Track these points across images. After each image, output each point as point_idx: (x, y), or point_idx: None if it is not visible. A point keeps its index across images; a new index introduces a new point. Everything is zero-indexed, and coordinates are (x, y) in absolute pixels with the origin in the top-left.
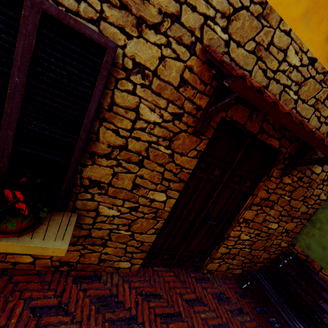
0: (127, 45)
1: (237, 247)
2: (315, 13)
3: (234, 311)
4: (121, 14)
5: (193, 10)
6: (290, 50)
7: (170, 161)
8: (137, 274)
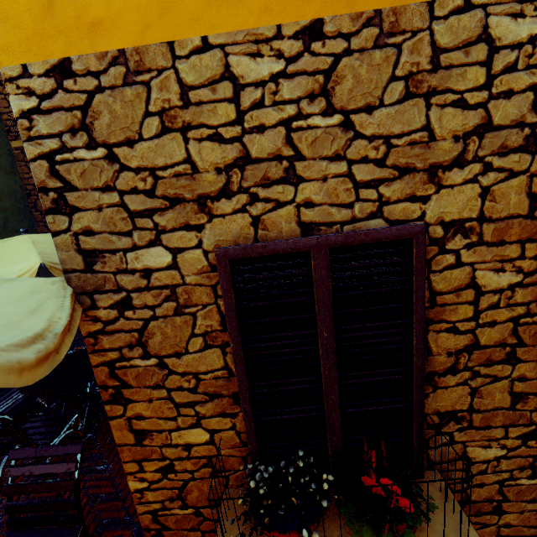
0: (425, 211)
1: None
2: None
3: None
4: (404, 182)
5: (508, 96)
6: None
7: None
8: None
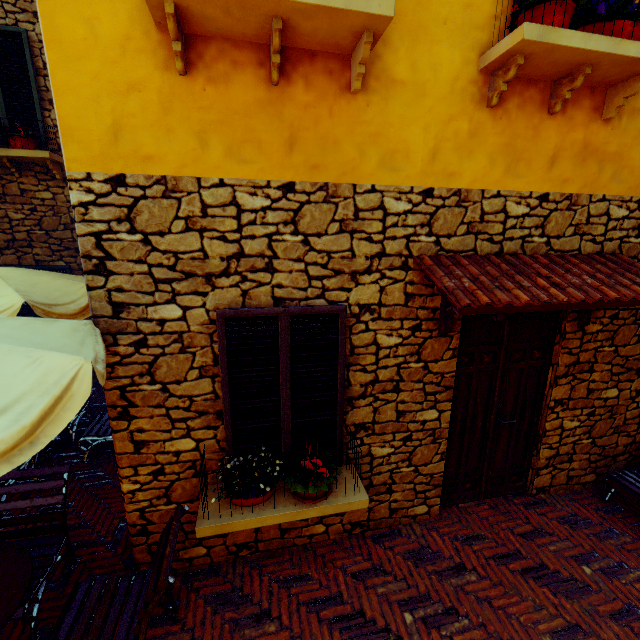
0: (349, 297)
1: (566, 442)
2: (519, 161)
3: (601, 535)
4: (338, 279)
5: (394, 239)
6: (509, 206)
7: (426, 373)
8: (440, 518)
